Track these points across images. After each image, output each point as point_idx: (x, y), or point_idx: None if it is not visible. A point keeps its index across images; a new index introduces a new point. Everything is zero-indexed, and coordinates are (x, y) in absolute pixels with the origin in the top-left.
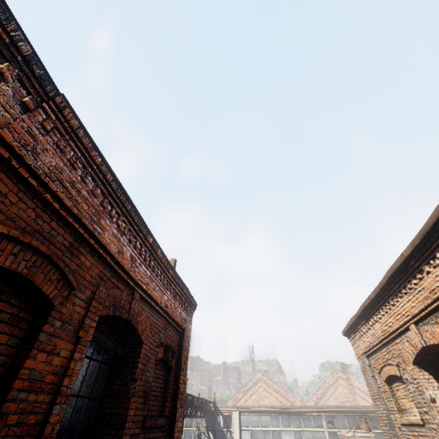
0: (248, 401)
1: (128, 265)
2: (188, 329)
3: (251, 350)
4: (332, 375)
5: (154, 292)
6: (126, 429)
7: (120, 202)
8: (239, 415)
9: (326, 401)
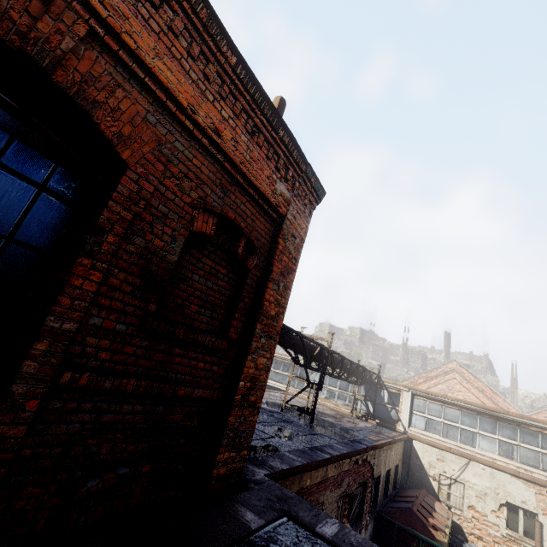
0: (431, 389)
1: None
2: (299, 225)
3: (447, 337)
4: None
5: (161, 65)
6: (62, 306)
7: None
8: (412, 397)
9: None
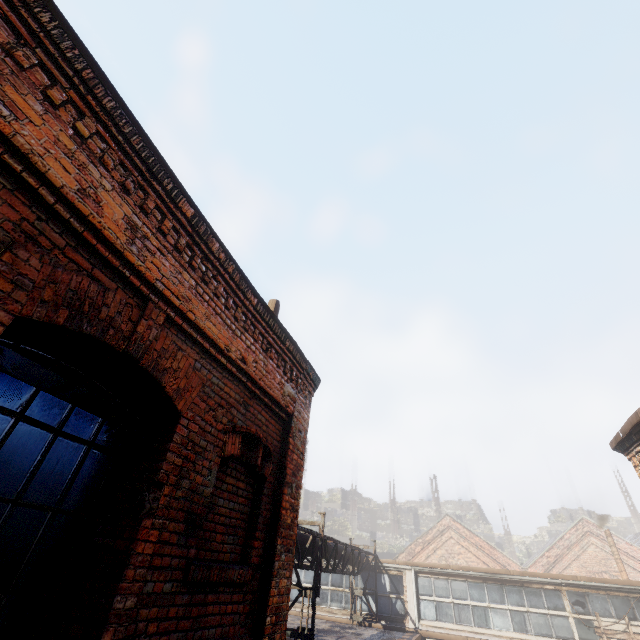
0: (431, 558)
1: (120, 235)
2: (303, 418)
3: (433, 484)
4: (575, 528)
5: (209, 323)
6: (127, 581)
7: (78, 79)
8: (415, 576)
9: (565, 569)
